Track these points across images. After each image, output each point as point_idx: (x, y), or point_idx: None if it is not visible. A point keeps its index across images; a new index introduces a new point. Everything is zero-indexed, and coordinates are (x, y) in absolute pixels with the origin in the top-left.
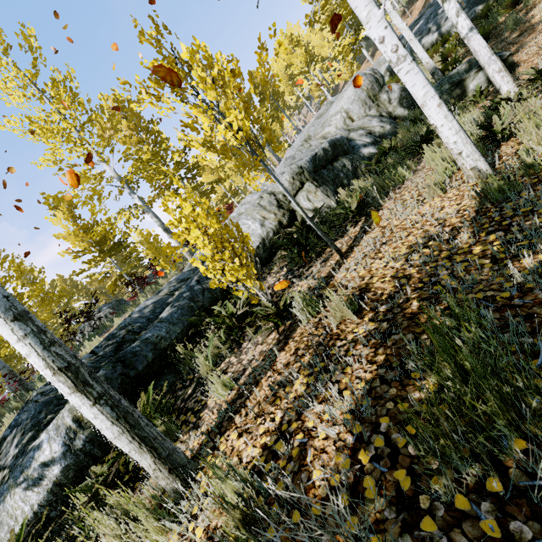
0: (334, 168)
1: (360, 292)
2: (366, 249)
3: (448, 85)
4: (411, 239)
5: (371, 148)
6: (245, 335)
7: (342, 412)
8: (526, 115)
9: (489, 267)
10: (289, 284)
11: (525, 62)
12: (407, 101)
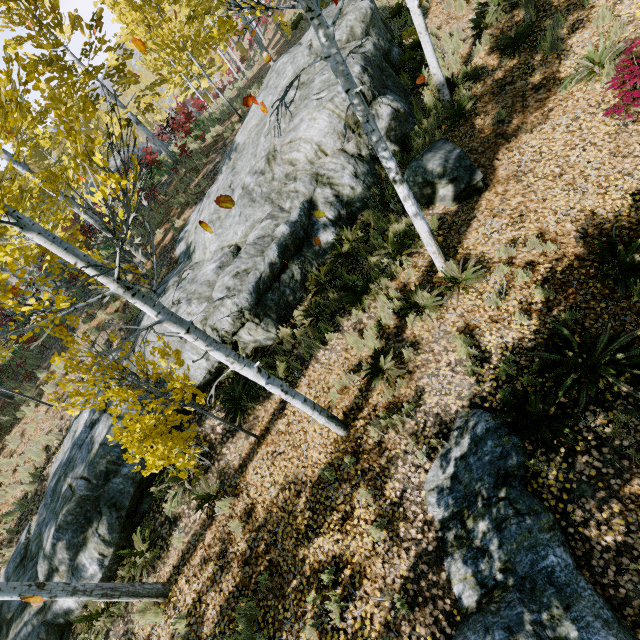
0: (280, 285)
1: (251, 507)
2: (271, 448)
3: (421, 178)
4: (290, 467)
5: (330, 233)
6: (193, 486)
7: (218, 604)
8: (395, 374)
9: (294, 541)
10: (225, 441)
11: (495, 185)
12: (396, 133)
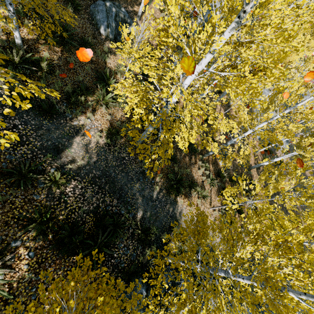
0: None
1: None
2: None
3: None
4: None
5: None
6: None
7: None
8: None
9: None
10: None
11: None
12: None
